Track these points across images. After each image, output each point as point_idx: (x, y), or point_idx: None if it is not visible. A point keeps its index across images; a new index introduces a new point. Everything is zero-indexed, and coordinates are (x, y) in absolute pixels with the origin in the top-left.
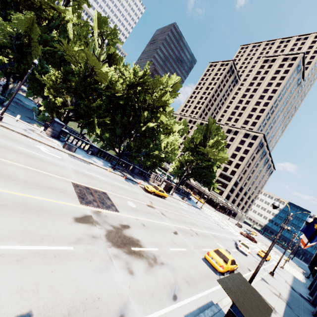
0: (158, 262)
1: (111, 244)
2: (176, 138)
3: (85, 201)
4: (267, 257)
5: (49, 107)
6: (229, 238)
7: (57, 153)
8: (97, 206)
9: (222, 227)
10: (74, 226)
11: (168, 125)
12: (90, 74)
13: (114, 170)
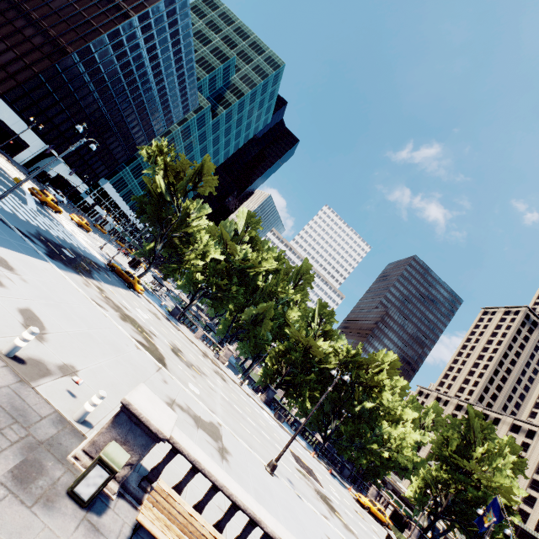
0: (354, 535)
1: (318, 495)
2: (408, 431)
3: (299, 464)
4: None
5: (266, 373)
6: None
7: (272, 420)
8: (307, 472)
9: None
10: (297, 471)
11: (390, 408)
12: (308, 349)
13: (317, 457)
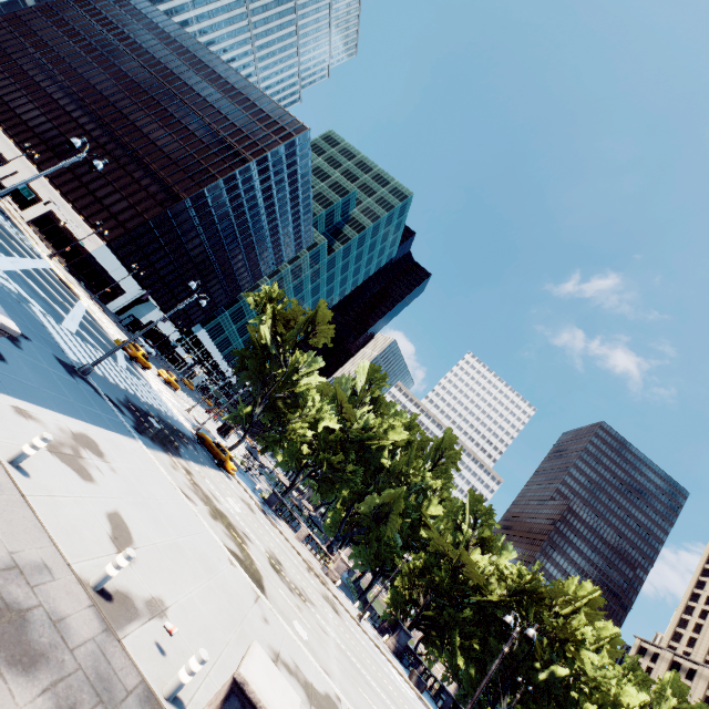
0: None
1: None
2: None
3: None
4: None
5: (395, 601)
6: None
7: (407, 686)
8: None
9: None
10: None
11: (598, 682)
12: (457, 566)
13: None
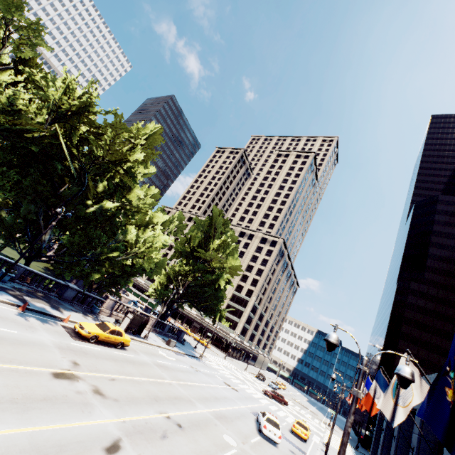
0: None
1: None
2: (158, 233)
3: None
4: (306, 434)
5: None
6: (246, 411)
7: None
8: None
9: (235, 389)
10: None
11: (141, 207)
12: None
13: None
